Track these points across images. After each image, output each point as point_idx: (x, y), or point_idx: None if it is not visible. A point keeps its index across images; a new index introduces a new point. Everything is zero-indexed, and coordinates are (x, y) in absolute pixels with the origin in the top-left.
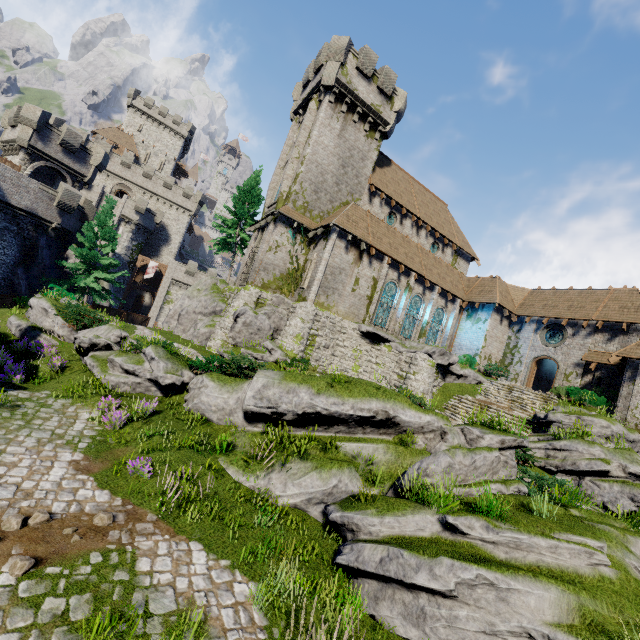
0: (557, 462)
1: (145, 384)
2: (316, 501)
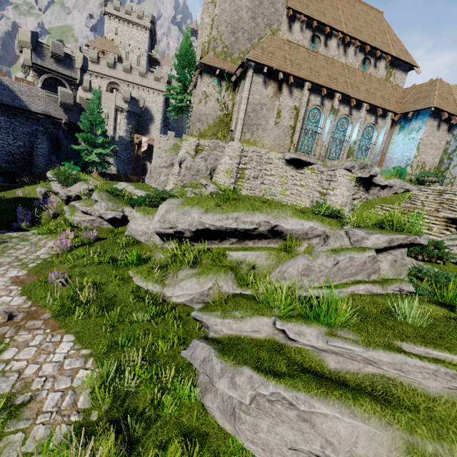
0: None
1: (98, 220)
2: (197, 300)
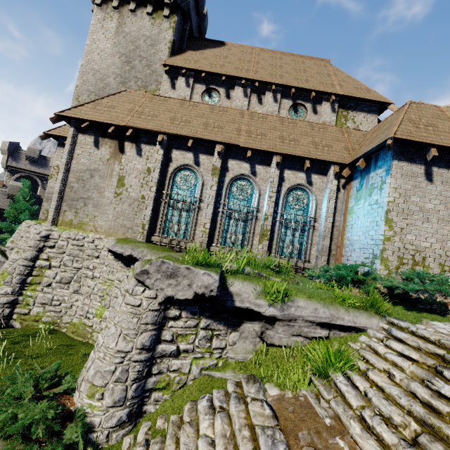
0: None
1: None
2: None
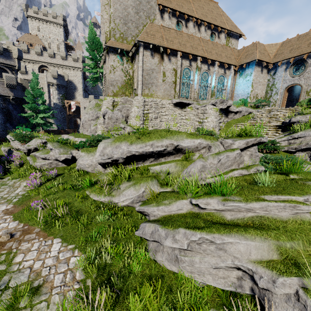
0: (296, 146)
1: (54, 162)
2: (136, 201)
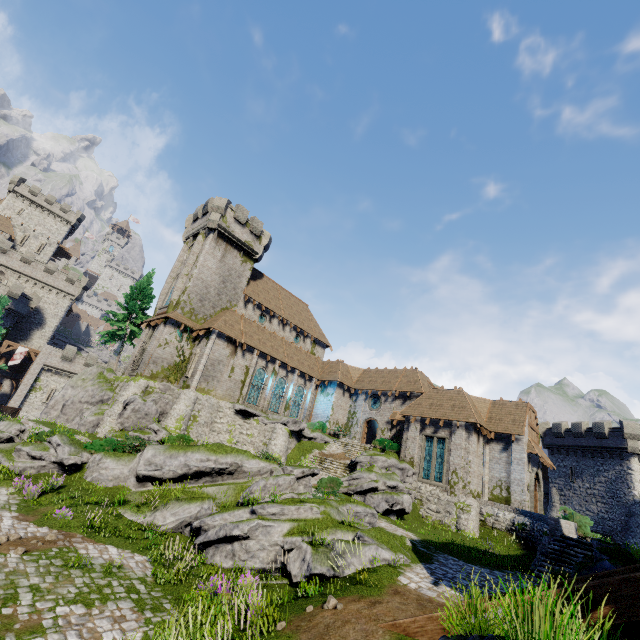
0: (354, 487)
1: (49, 466)
2: (186, 524)
